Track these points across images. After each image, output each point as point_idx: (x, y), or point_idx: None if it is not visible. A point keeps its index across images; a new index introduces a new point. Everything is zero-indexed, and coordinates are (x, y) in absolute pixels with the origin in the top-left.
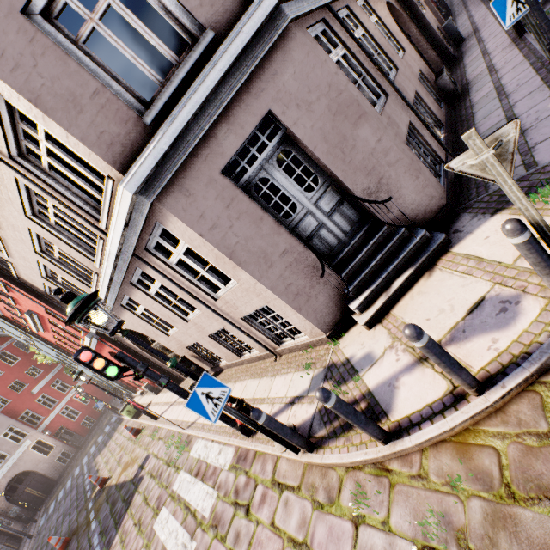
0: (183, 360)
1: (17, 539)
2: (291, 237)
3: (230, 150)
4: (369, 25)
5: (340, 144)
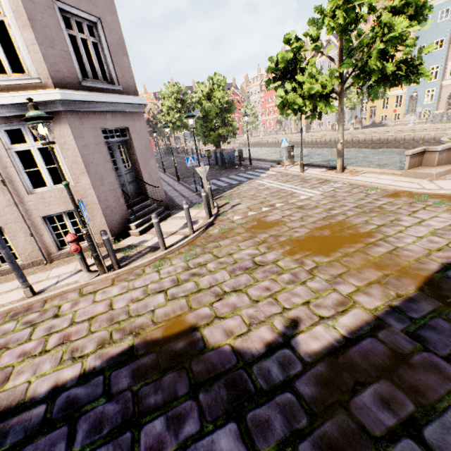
0: None
1: None
2: (116, 178)
3: (109, 126)
4: None
5: (145, 159)
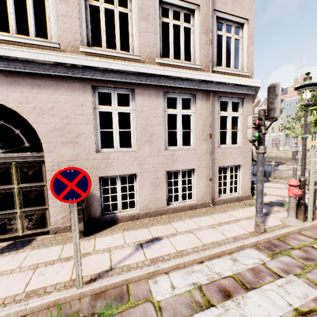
0: None
1: None
2: None
3: None
4: None
5: None
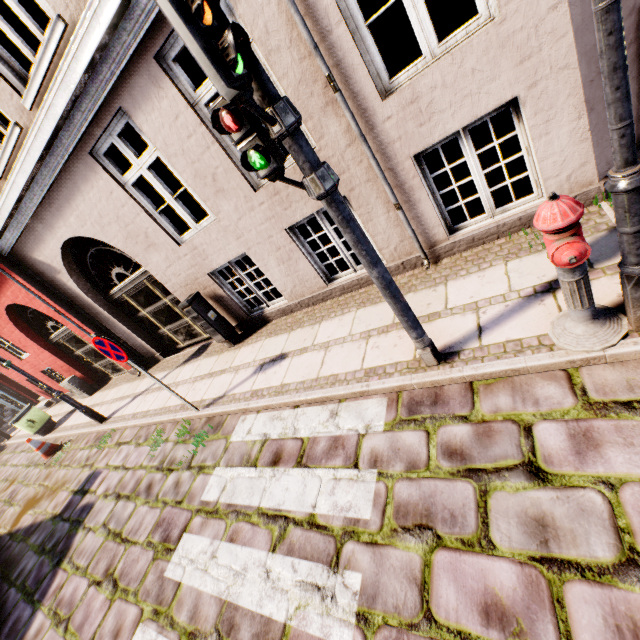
0: (196, 298)
1: None
2: None
3: None
4: None
5: None
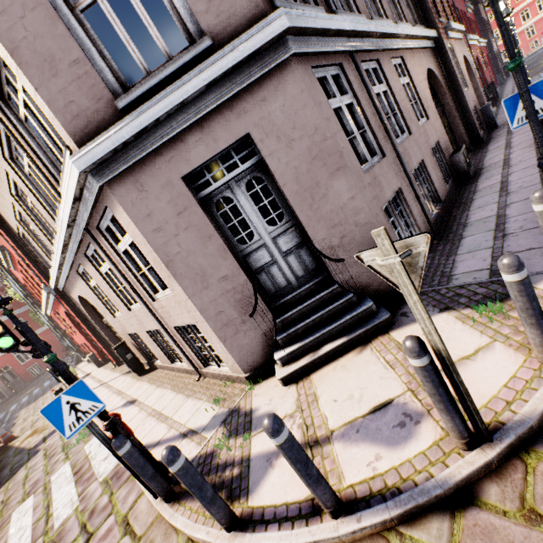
0: (122, 345)
1: None
2: (236, 265)
3: (197, 160)
4: (396, 84)
5: (312, 189)
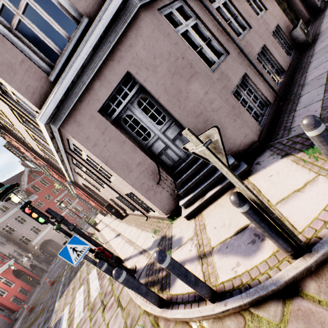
0: (108, 205)
1: (43, 270)
2: (143, 155)
3: (103, 98)
4: None
5: (177, 95)
